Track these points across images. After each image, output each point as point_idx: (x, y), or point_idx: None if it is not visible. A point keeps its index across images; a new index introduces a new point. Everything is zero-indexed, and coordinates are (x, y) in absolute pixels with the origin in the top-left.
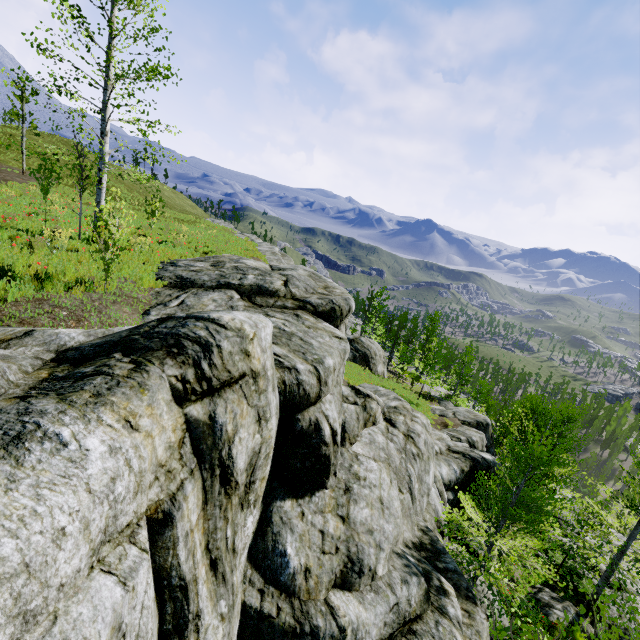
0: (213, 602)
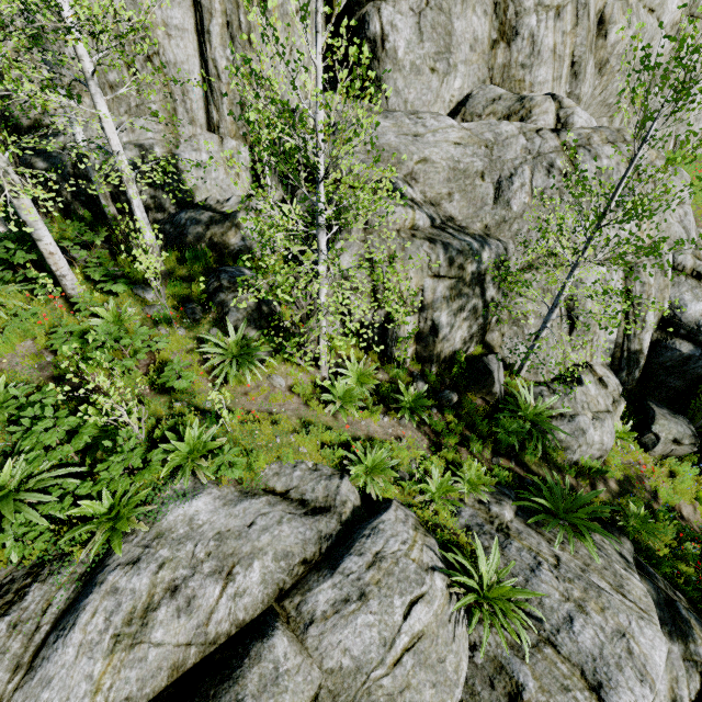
0: (223, 44)
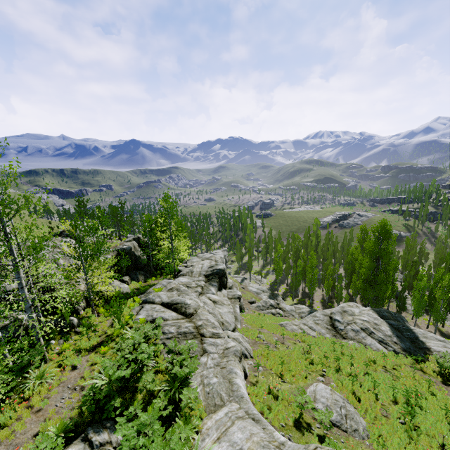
0: None
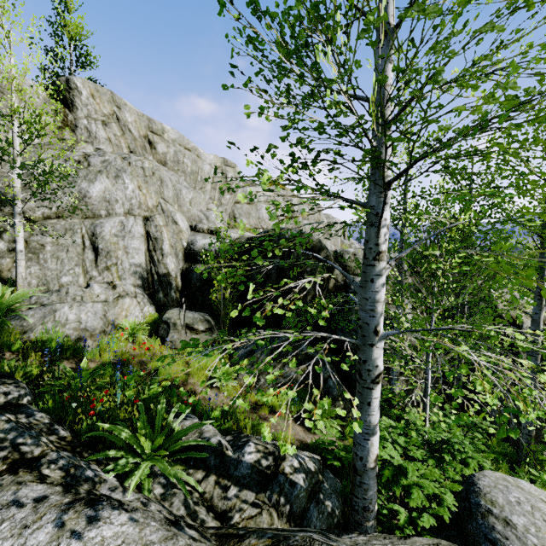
0: None
